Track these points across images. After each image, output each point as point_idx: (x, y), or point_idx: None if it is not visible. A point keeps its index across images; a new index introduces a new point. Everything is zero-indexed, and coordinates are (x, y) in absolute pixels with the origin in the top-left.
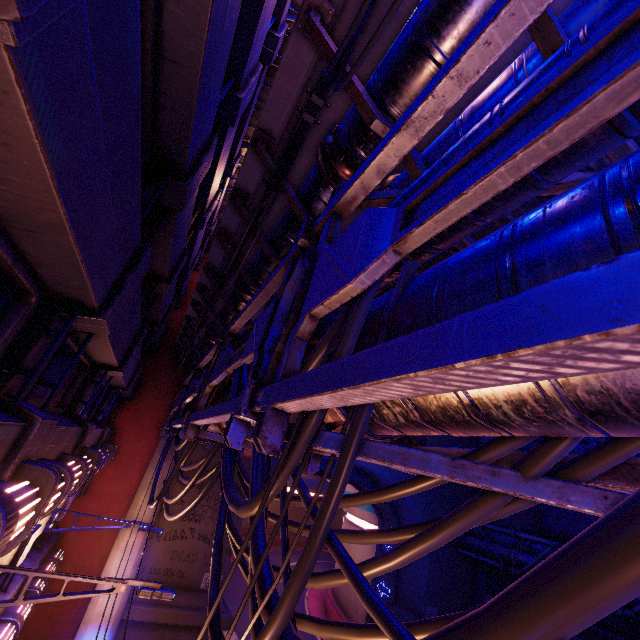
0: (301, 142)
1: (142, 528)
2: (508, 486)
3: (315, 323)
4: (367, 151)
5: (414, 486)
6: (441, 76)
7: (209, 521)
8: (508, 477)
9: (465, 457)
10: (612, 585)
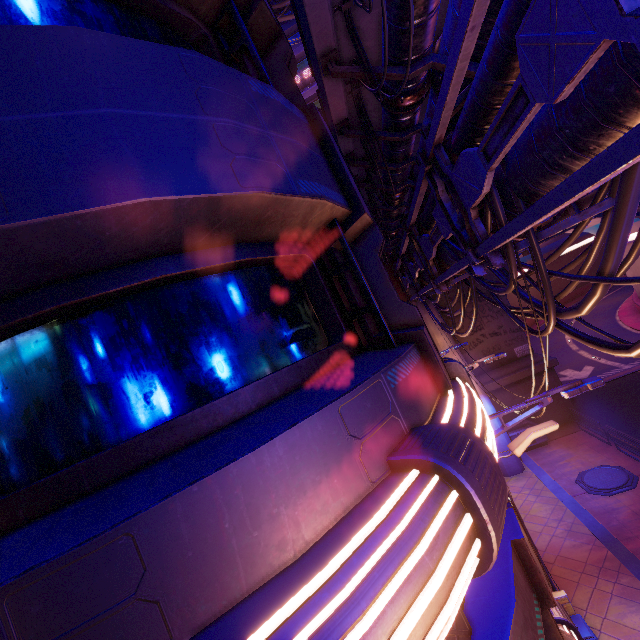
0: (363, 104)
1: (455, 348)
2: (608, 206)
3: (476, 209)
4: (413, 82)
5: (581, 226)
6: (448, 85)
7: (489, 324)
8: (606, 203)
9: (593, 200)
10: (620, 229)
